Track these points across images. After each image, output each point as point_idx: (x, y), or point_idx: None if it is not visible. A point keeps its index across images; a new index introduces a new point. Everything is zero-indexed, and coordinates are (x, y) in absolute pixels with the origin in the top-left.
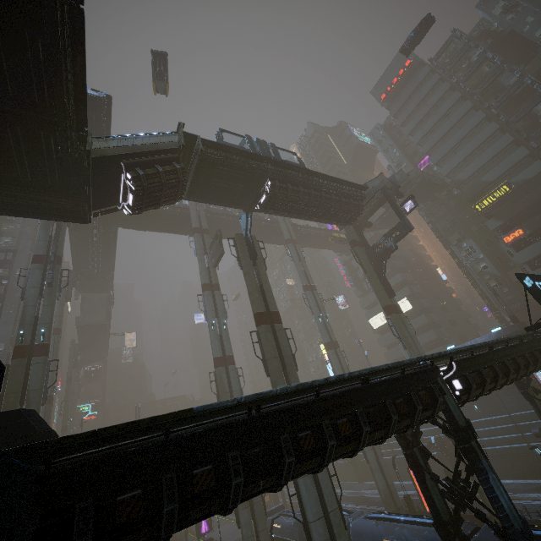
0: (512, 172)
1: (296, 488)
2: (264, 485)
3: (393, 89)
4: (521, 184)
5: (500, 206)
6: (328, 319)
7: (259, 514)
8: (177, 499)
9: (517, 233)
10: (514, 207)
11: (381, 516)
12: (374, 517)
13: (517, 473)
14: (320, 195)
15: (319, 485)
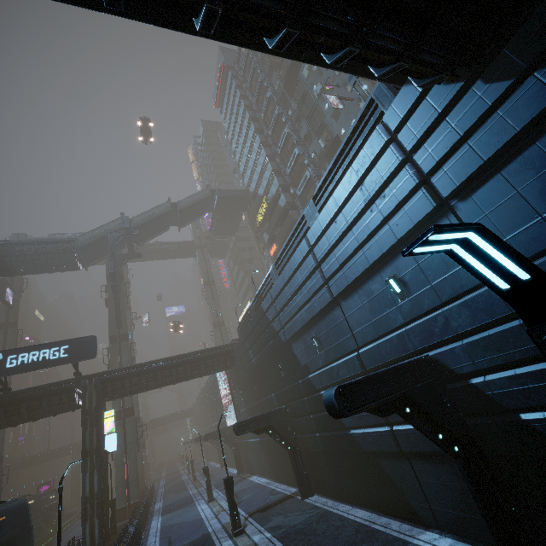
0: (270, 186)
1: None
2: None
3: (219, 94)
4: (271, 200)
5: (268, 220)
6: (131, 336)
7: None
8: None
9: (274, 248)
10: (271, 222)
11: None
12: None
13: (235, 464)
14: (11, 260)
15: None
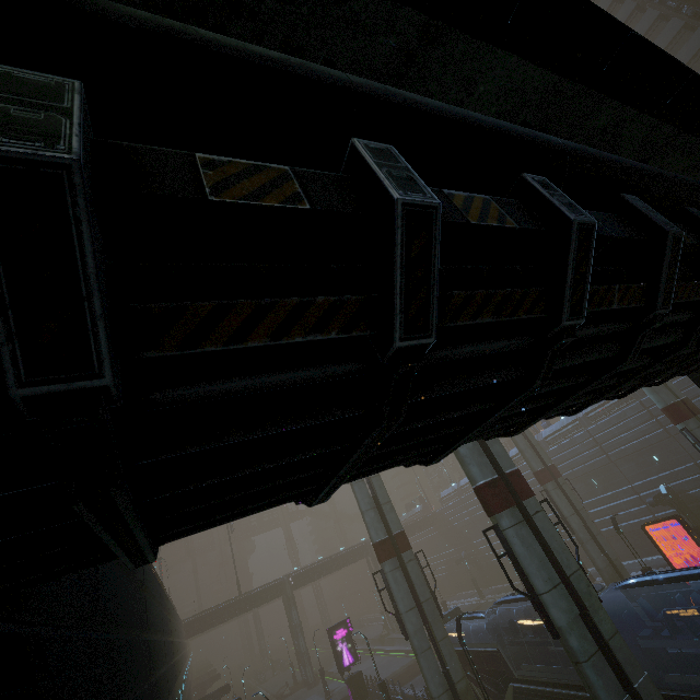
0: None
1: (504, 544)
2: (619, 302)
3: None
4: None
5: None
6: None
7: (433, 616)
8: (430, 192)
9: None
10: None
11: (648, 578)
12: (633, 584)
13: None
14: None
15: (541, 536)
